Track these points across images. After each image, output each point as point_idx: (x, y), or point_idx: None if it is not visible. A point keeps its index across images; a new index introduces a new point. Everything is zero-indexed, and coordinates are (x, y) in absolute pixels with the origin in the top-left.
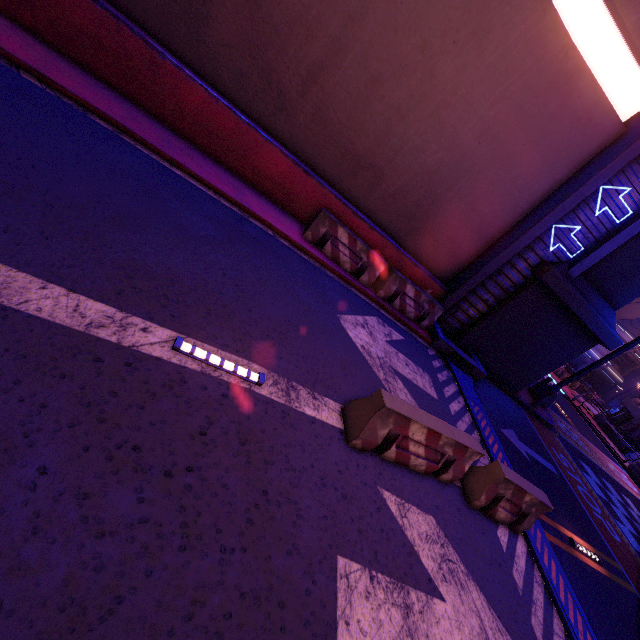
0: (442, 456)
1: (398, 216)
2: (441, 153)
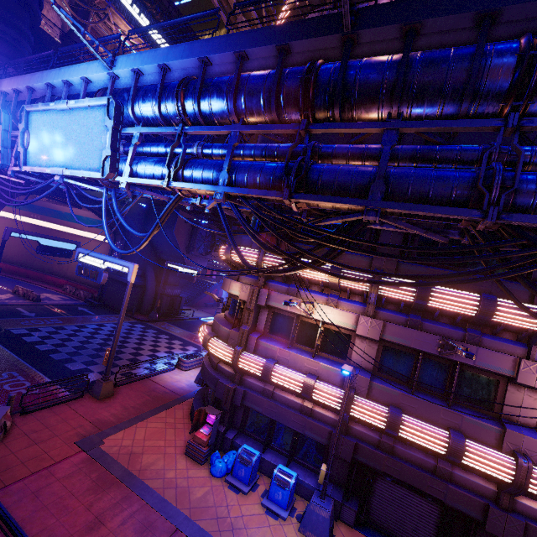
0: (25, 293)
1: (90, 281)
2: None
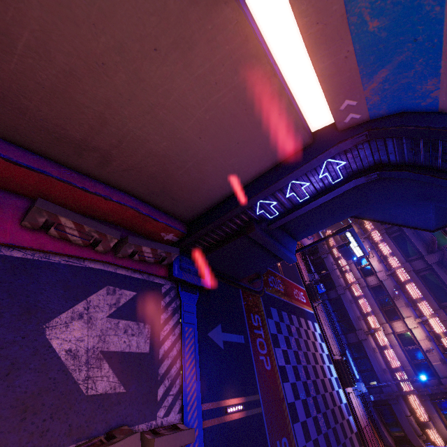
0: None
1: (137, 184)
2: (166, 143)
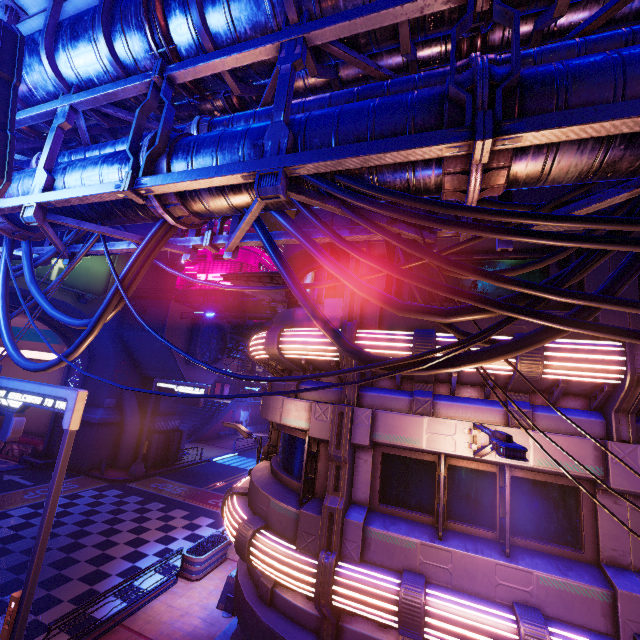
0: None
1: (32, 426)
2: None
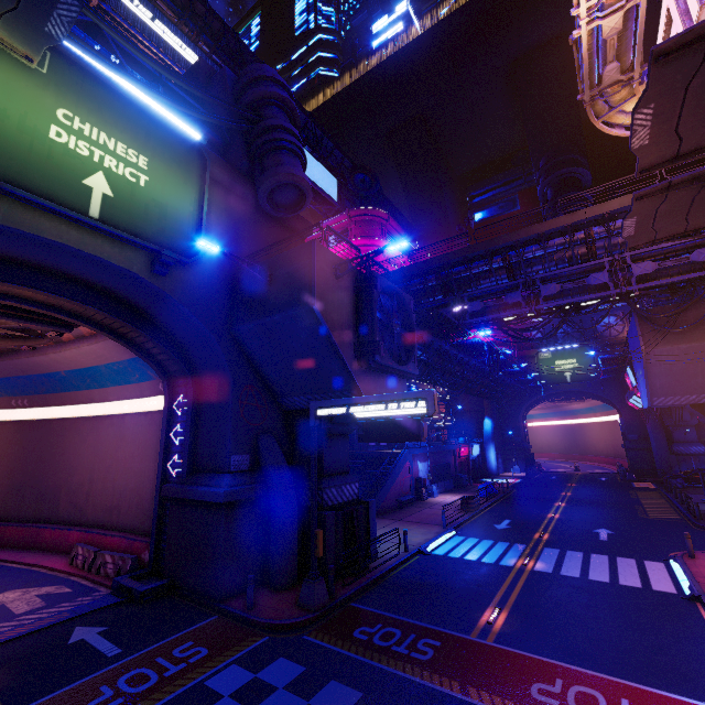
0: None
1: (134, 519)
2: (134, 479)
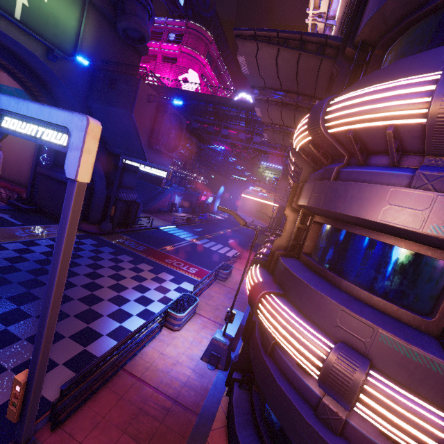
0: None
1: (15, 177)
2: (15, 157)
